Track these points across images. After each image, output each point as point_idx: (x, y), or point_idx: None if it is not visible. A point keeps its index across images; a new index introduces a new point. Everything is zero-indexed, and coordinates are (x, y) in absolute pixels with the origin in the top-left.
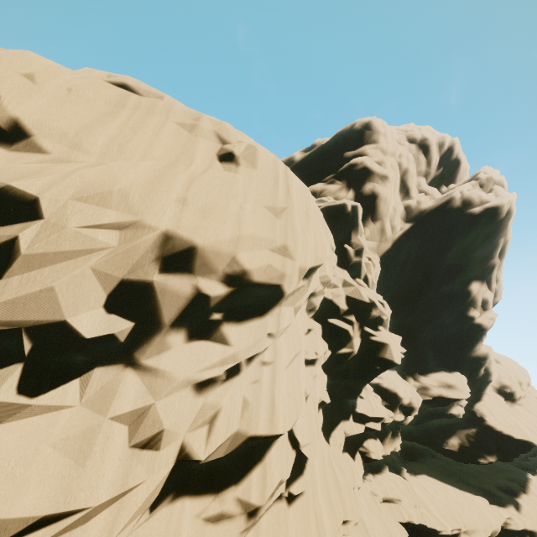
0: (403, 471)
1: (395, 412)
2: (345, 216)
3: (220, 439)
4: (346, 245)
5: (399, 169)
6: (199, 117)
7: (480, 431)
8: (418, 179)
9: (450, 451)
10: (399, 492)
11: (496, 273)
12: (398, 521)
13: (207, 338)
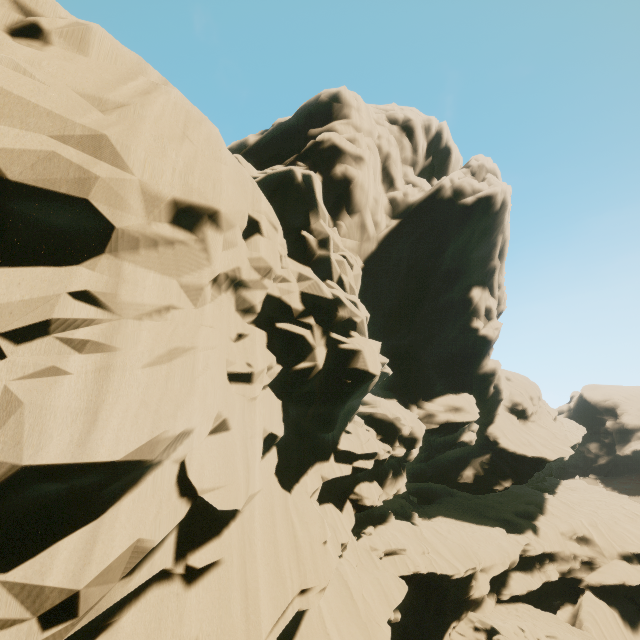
0: (413, 517)
1: (394, 446)
2: (295, 190)
3: None
4: (303, 231)
5: (380, 154)
6: None
7: (494, 456)
8: (404, 169)
9: (465, 485)
10: (405, 541)
11: (497, 277)
12: (402, 575)
13: None
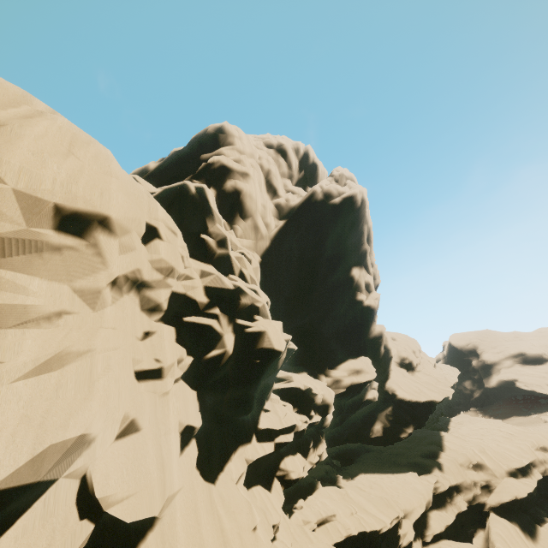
0: (338, 480)
1: (310, 415)
2: (190, 200)
3: None
4: (202, 235)
5: (262, 170)
6: None
7: (395, 407)
8: (283, 181)
9: (377, 439)
10: (333, 506)
11: (369, 257)
12: (336, 542)
13: None
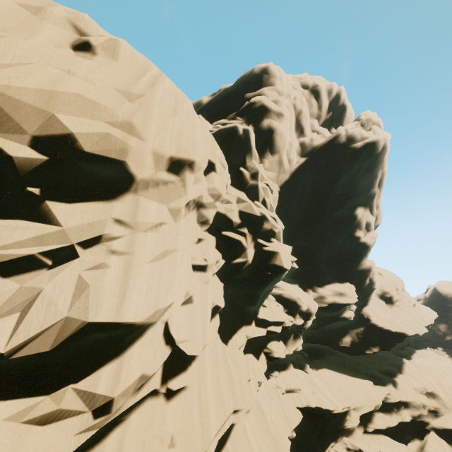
0: (306, 367)
1: (295, 317)
2: (237, 139)
3: (33, 329)
4: (241, 168)
5: (294, 110)
6: (52, 6)
7: (367, 329)
8: (311, 121)
9: (344, 348)
10: (300, 383)
11: (376, 200)
12: (297, 407)
13: (24, 218)
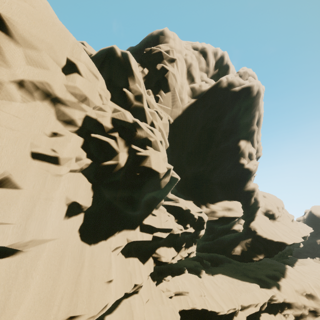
0: (202, 273)
1: (186, 226)
2: (117, 61)
3: None
4: (124, 88)
5: (186, 63)
6: None
7: (254, 240)
8: (201, 73)
9: (236, 256)
10: (189, 287)
11: (256, 136)
12: (183, 309)
13: None
